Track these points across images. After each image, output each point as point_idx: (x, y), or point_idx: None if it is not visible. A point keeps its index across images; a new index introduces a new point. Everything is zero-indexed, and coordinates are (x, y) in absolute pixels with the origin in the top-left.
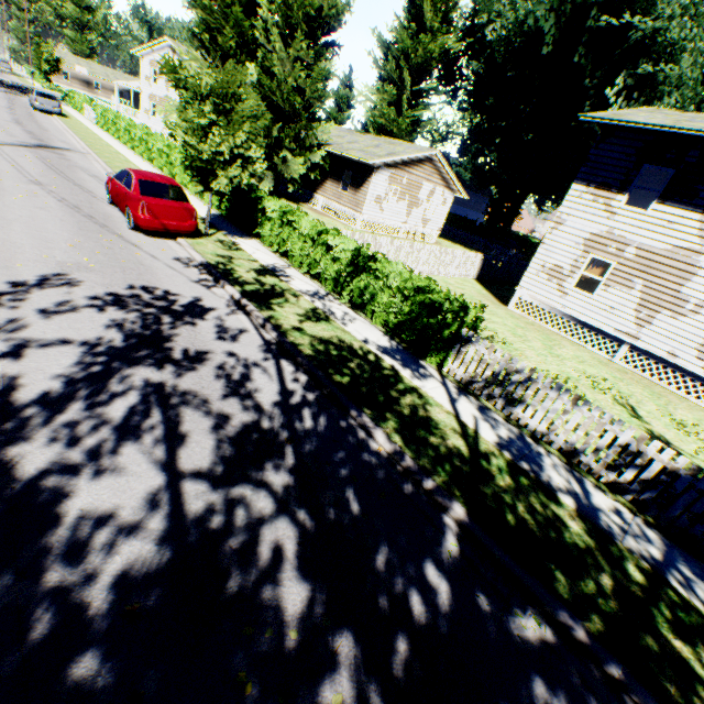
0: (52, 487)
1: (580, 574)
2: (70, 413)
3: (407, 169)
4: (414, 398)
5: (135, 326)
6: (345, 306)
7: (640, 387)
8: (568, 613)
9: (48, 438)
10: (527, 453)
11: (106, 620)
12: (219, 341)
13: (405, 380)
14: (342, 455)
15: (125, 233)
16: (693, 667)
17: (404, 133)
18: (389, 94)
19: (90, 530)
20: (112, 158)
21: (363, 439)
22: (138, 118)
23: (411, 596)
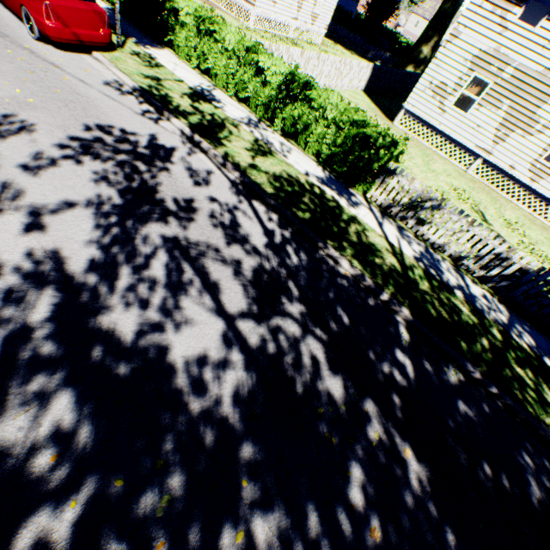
0: (152, 344)
1: (472, 341)
2: (124, 278)
3: None
4: (356, 227)
5: (119, 177)
6: (278, 135)
7: (484, 195)
8: (470, 365)
9: (122, 304)
10: (432, 262)
11: (241, 424)
12: (196, 187)
13: (345, 210)
14: (325, 283)
15: (33, 46)
16: (525, 380)
17: None
18: None
19: (198, 370)
20: None
21: (333, 267)
22: None
23: (393, 371)
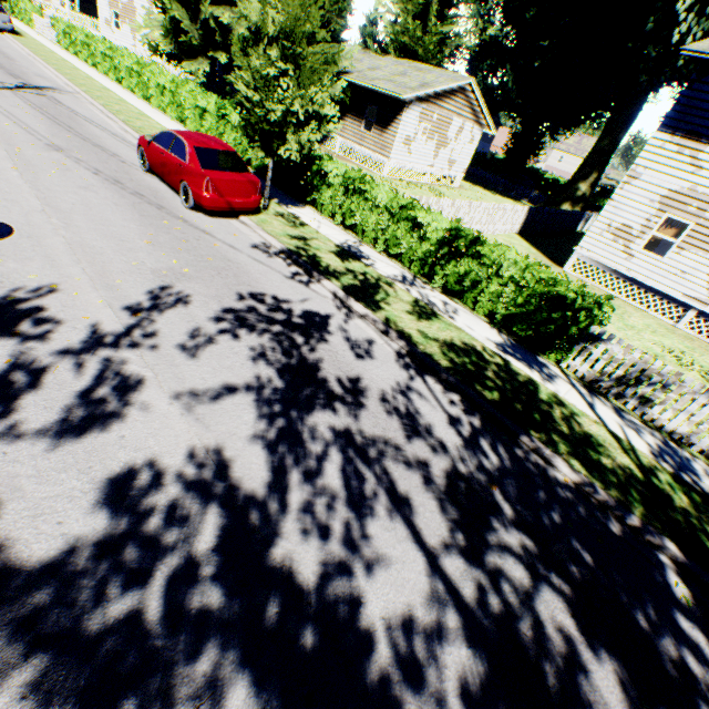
0: (341, 595)
1: None
2: (295, 489)
3: (439, 103)
4: (560, 409)
5: (276, 353)
6: (438, 292)
7: None
8: None
9: (298, 528)
10: (680, 462)
11: None
12: (359, 361)
13: (540, 385)
14: (542, 495)
15: (186, 215)
16: None
17: (430, 55)
18: (415, 3)
19: (405, 643)
20: (106, 99)
21: (546, 470)
22: (97, 31)
23: (686, 657)
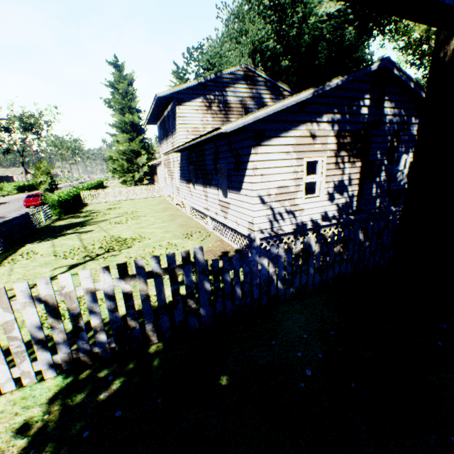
0: None
1: None
2: None
3: None
4: None
5: None
6: None
7: (159, 211)
8: None
9: None
10: None
11: None
12: None
13: None
14: None
15: (23, 209)
16: None
17: None
18: None
19: None
20: None
21: None
22: None
23: None
